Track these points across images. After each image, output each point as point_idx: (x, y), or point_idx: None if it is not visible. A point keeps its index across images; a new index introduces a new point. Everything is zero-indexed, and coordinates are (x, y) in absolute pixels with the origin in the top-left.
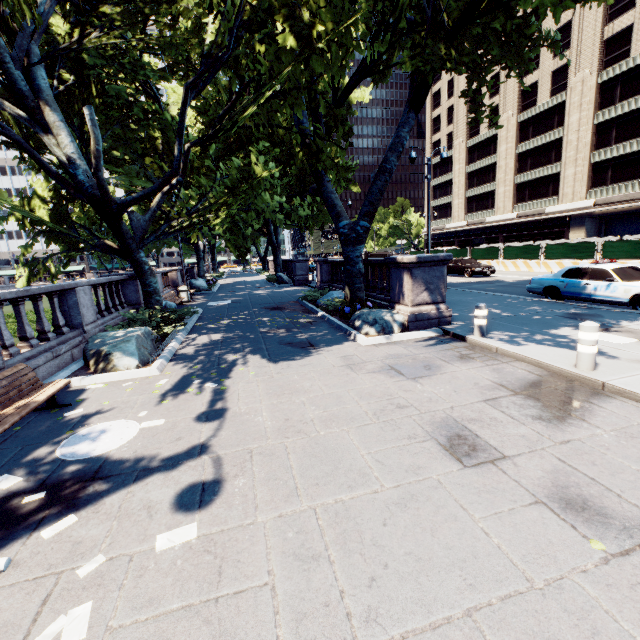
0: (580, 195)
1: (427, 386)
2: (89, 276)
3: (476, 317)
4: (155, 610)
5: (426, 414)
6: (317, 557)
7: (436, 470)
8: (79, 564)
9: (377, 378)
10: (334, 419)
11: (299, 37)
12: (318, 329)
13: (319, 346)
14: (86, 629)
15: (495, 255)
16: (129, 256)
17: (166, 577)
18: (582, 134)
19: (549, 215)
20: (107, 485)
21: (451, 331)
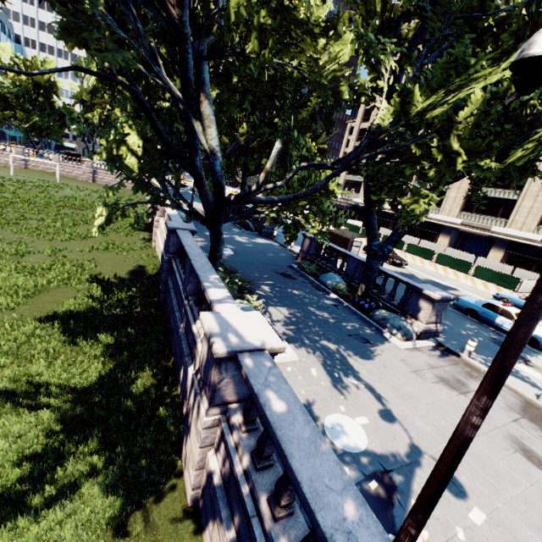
0: (454, 213)
1: None
2: (17, 150)
3: (469, 345)
4: None
5: (497, 429)
6: (540, 528)
7: (537, 475)
8: (454, 532)
9: (444, 390)
10: None
11: (448, 155)
12: (351, 318)
13: (374, 343)
14: None
15: (400, 246)
16: (215, 227)
17: (498, 539)
18: None
19: (430, 220)
20: (401, 476)
21: (446, 345)
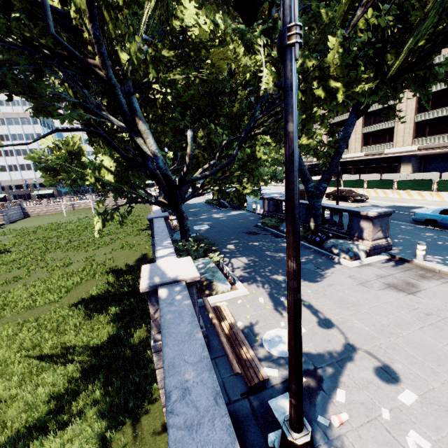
0: (408, 142)
1: (426, 299)
2: (66, 200)
3: (419, 250)
4: (444, 431)
5: (446, 319)
6: None
7: None
8: (378, 413)
9: (390, 294)
10: (400, 324)
11: (328, 93)
12: (304, 253)
13: (324, 268)
14: (426, 441)
15: (361, 185)
16: (176, 208)
17: (429, 416)
18: (409, 103)
19: (387, 155)
20: (330, 371)
21: (398, 256)
